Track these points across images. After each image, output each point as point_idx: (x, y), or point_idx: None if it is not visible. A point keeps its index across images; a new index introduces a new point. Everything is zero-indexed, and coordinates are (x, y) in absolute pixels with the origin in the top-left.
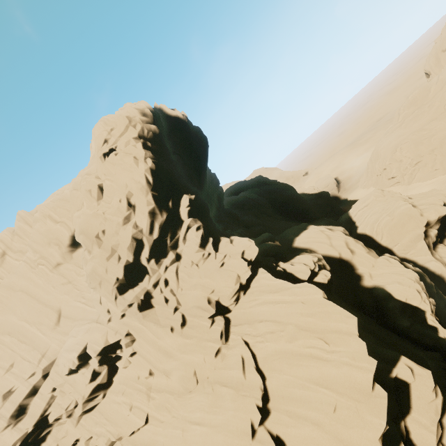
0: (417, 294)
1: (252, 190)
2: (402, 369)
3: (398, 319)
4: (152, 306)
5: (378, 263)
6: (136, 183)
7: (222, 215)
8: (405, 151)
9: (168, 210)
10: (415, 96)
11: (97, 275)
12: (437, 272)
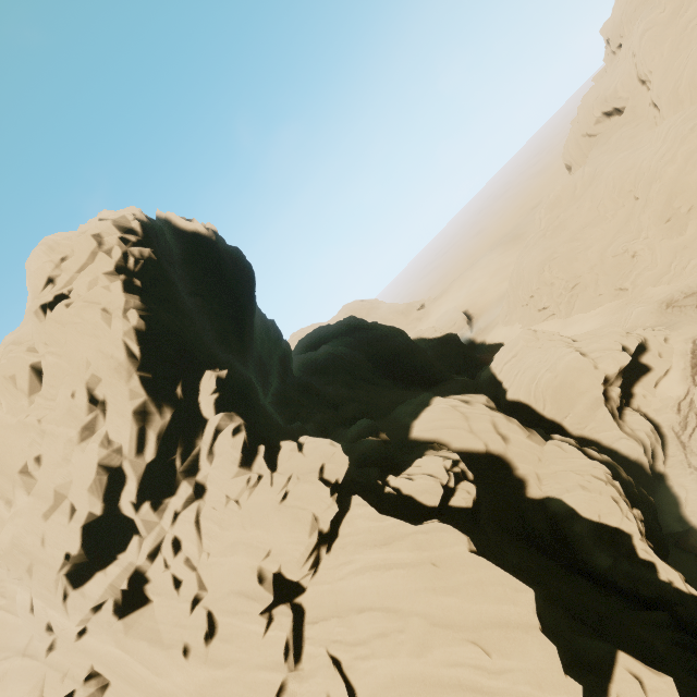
0: (614, 505)
1: (340, 341)
2: (625, 684)
3: (592, 554)
4: (147, 601)
5: (546, 453)
6: (107, 358)
7: (290, 391)
8: (556, 270)
9: (176, 403)
10: (558, 194)
11: (21, 553)
12: (632, 456)
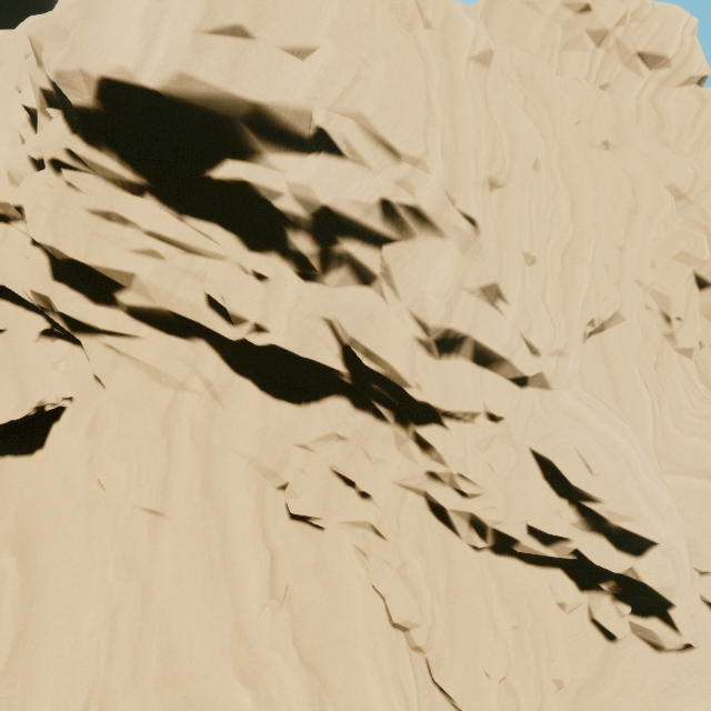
0: None
1: None
2: None
3: None
4: None
5: None
6: None
7: None
8: None
9: None
10: None
11: None
12: None
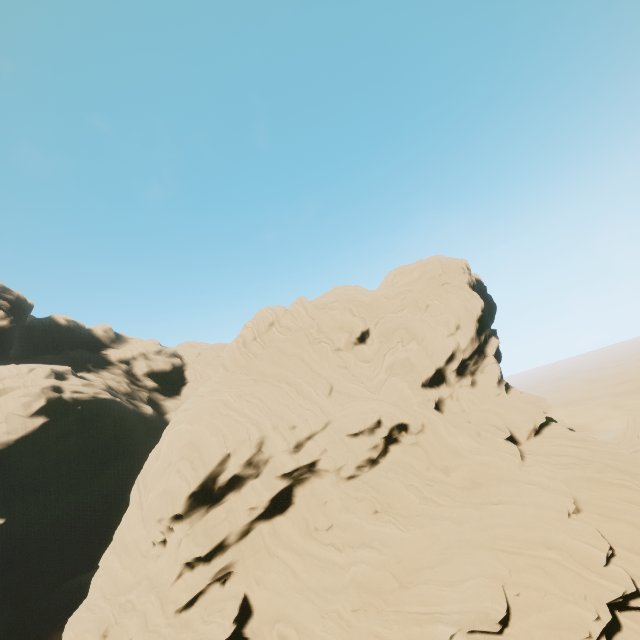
0: None
1: None
2: None
3: None
4: (440, 411)
5: None
6: (467, 311)
7: None
8: None
9: (479, 342)
10: None
11: (409, 363)
12: None
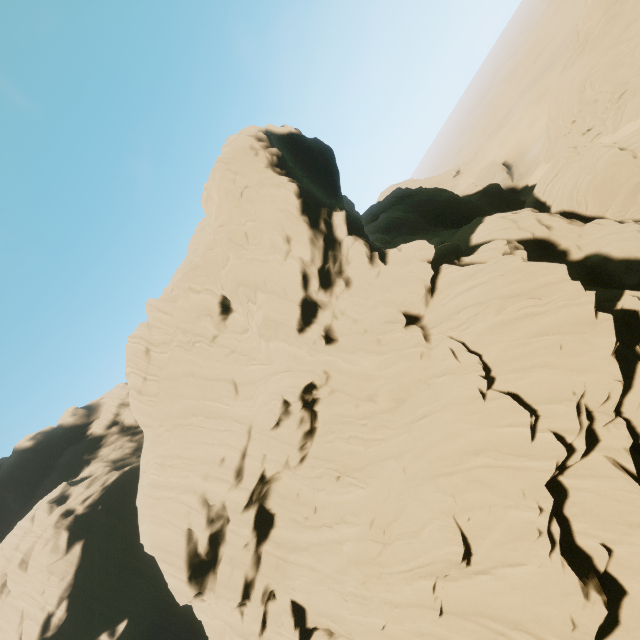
0: None
1: (393, 209)
2: (627, 300)
3: (623, 280)
4: (334, 341)
5: (585, 231)
6: (283, 212)
7: None
8: (599, 84)
9: (322, 234)
10: None
11: (270, 321)
12: None
